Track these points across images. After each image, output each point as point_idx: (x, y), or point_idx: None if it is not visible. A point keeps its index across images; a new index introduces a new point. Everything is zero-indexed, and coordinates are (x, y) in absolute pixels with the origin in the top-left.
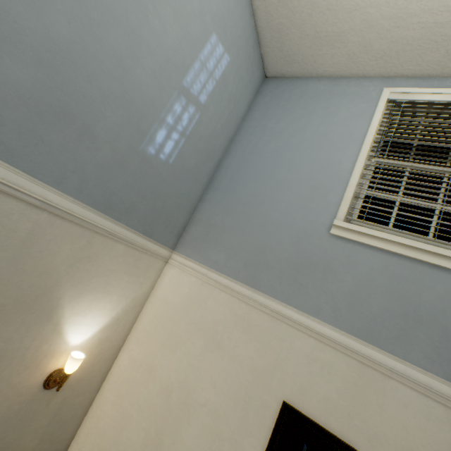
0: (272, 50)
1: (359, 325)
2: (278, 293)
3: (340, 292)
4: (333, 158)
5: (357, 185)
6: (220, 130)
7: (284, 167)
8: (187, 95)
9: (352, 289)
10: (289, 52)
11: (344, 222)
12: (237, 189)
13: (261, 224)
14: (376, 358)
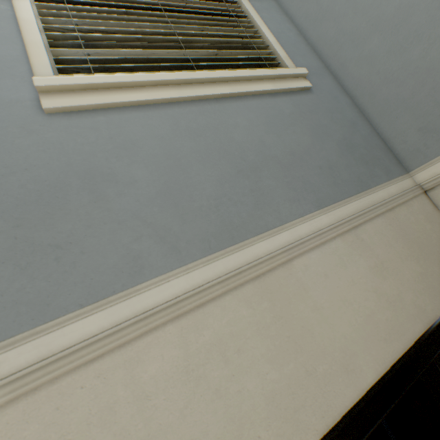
0: None
1: (212, 227)
2: (5, 316)
3: (147, 202)
4: None
5: (44, 32)
6: None
7: None
8: None
9: (161, 183)
10: None
11: (58, 76)
12: None
13: None
14: (263, 252)
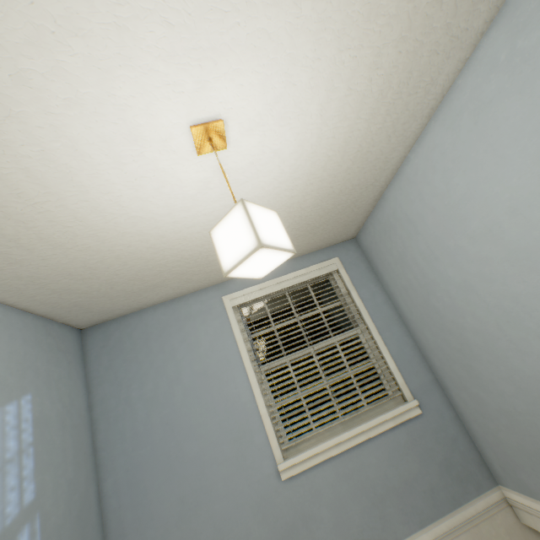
0: (76, 315)
1: None
2: None
3: (329, 532)
4: (230, 394)
5: (267, 405)
6: (75, 467)
7: (190, 438)
8: (5, 539)
9: (334, 518)
10: (102, 309)
11: (286, 461)
12: (152, 511)
13: (215, 531)
14: None
